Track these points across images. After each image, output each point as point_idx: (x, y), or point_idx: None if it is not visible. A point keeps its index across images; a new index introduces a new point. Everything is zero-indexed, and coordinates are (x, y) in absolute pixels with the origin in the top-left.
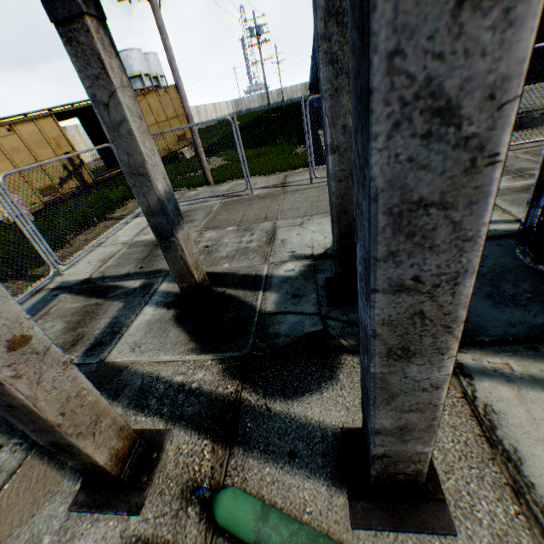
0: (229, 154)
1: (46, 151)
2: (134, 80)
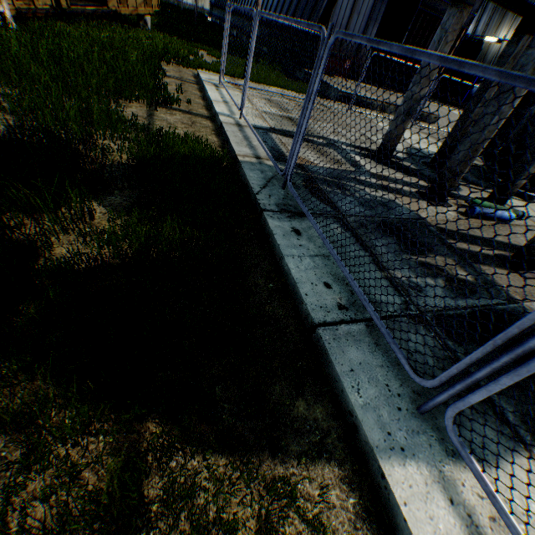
0: (207, 50)
1: None
2: None
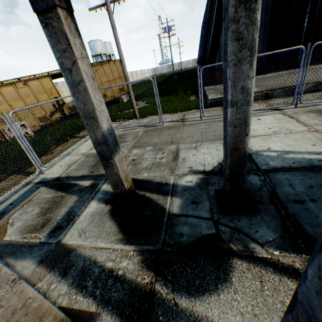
0: (149, 99)
1: (44, 96)
2: (97, 57)
